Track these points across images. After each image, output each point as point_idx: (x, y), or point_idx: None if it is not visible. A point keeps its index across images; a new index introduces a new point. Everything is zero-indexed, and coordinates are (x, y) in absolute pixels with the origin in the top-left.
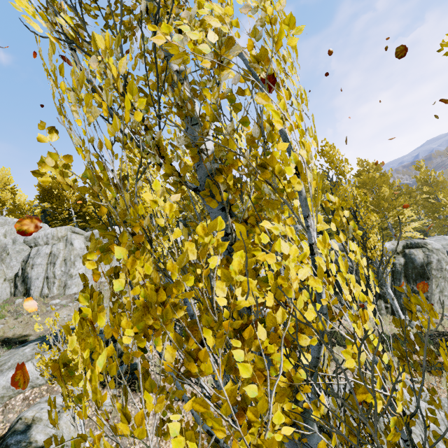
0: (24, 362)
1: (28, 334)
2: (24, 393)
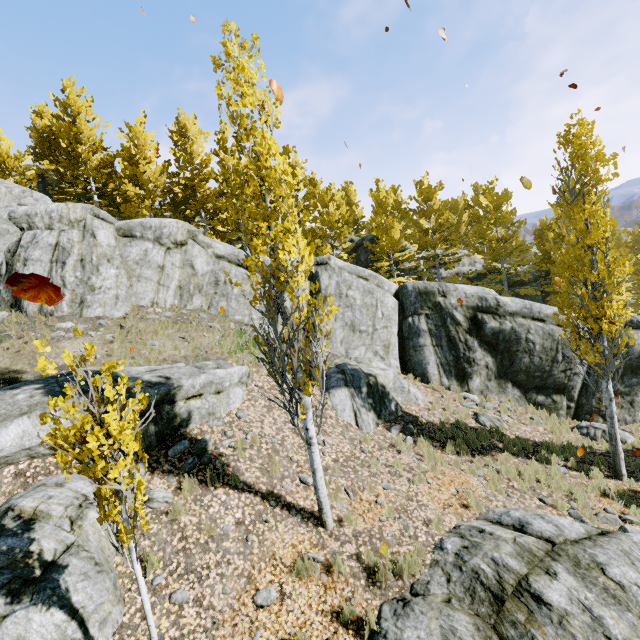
0: (16, 415)
1: (20, 370)
2: (17, 465)
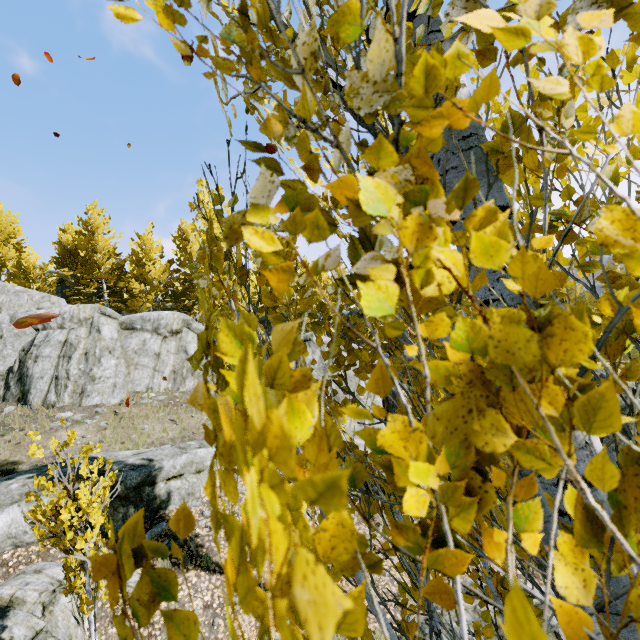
0: (7, 504)
1: (18, 461)
2: (2, 555)
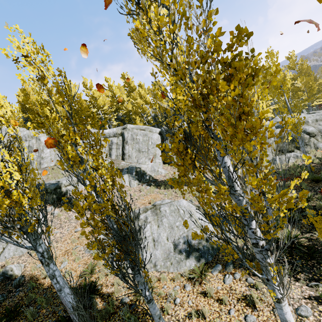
0: None
1: None
2: None
